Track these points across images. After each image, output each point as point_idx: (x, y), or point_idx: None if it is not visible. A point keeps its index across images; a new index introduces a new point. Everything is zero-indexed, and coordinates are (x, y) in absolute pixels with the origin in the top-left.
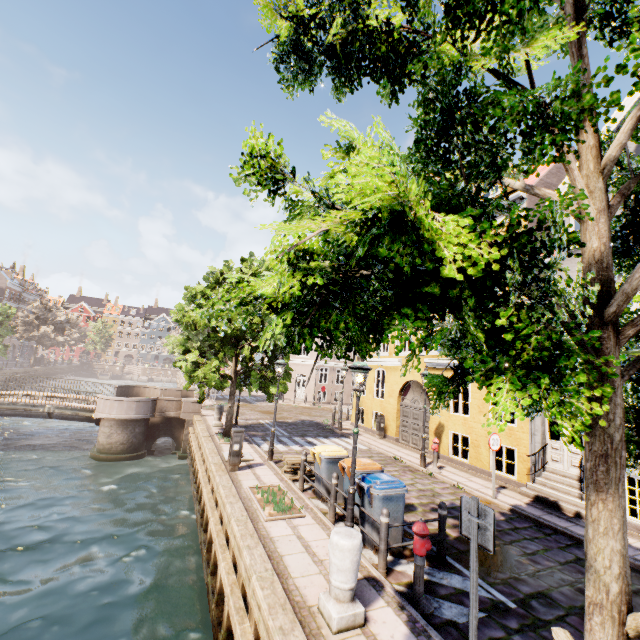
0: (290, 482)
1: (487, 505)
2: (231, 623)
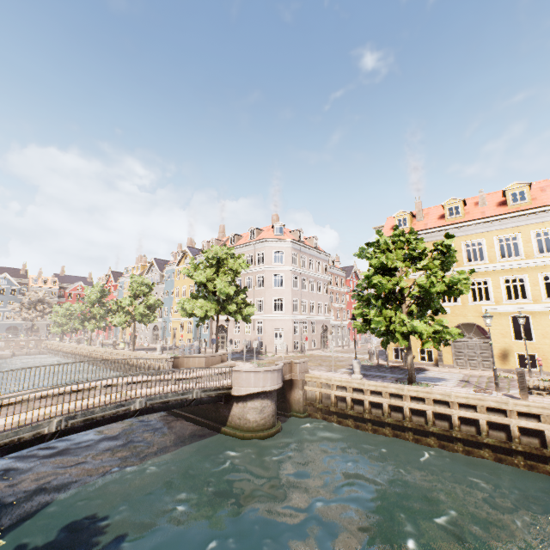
0: None
1: None
2: None
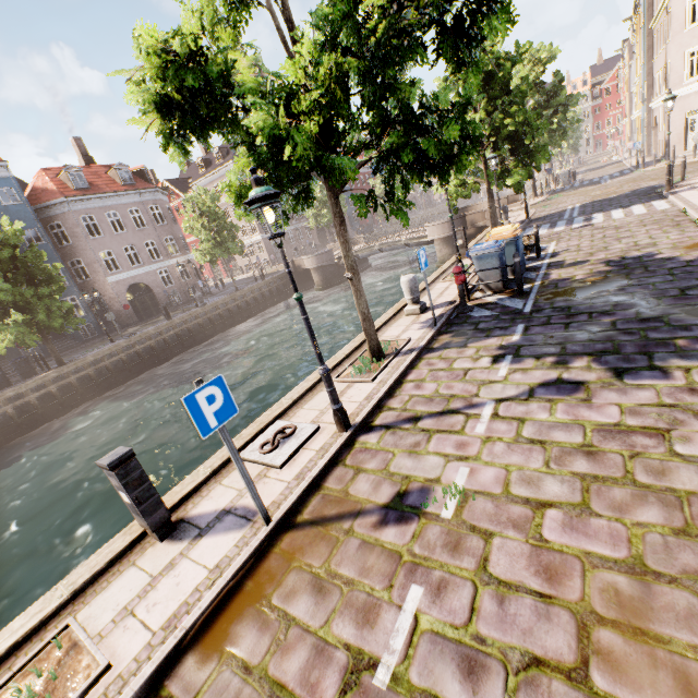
0: None
1: None
2: None
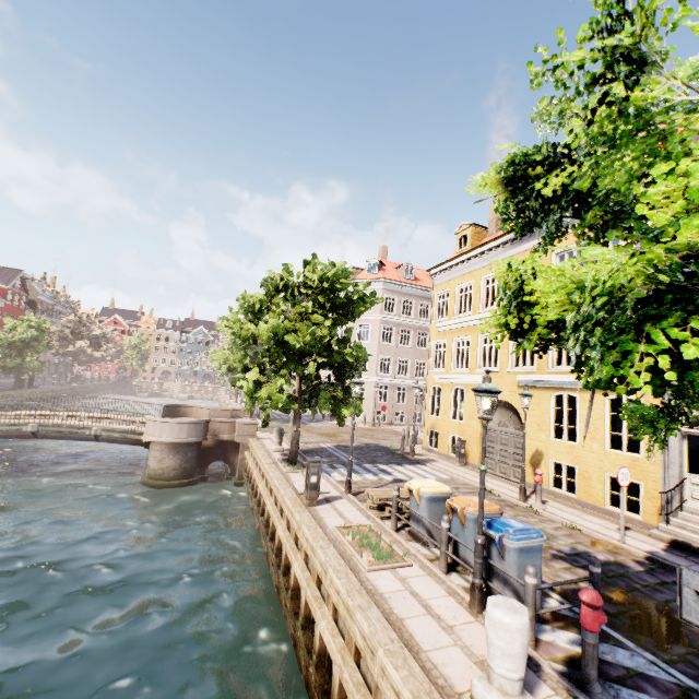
0: (379, 520)
1: (616, 551)
2: None
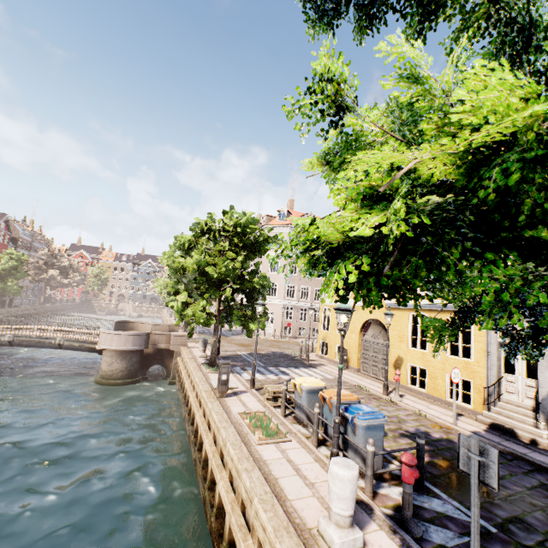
0: (272, 408)
1: (449, 431)
2: (234, 539)
